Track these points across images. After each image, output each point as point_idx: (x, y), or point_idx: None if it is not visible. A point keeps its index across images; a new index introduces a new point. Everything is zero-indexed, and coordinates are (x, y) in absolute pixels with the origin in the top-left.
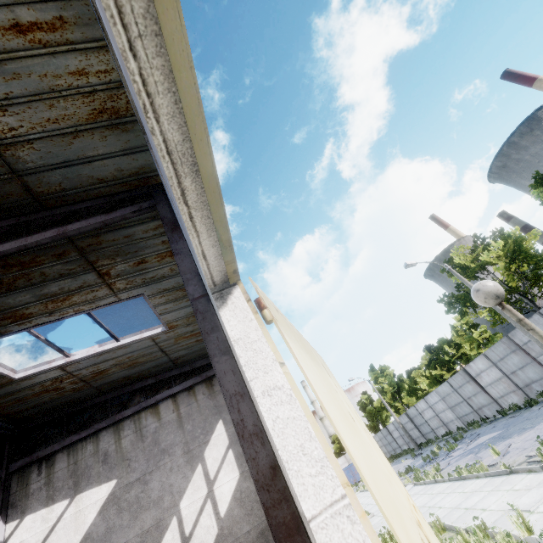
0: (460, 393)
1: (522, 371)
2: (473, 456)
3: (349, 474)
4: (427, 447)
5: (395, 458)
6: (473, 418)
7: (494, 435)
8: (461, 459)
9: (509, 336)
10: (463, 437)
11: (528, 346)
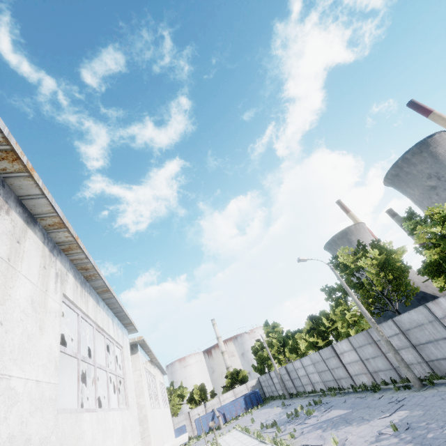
0: (326, 363)
1: (373, 360)
2: (320, 432)
3: (232, 408)
4: (295, 398)
5: (272, 400)
6: (333, 385)
7: (341, 413)
8: (312, 431)
9: (368, 331)
10: (322, 402)
11: (380, 343)
